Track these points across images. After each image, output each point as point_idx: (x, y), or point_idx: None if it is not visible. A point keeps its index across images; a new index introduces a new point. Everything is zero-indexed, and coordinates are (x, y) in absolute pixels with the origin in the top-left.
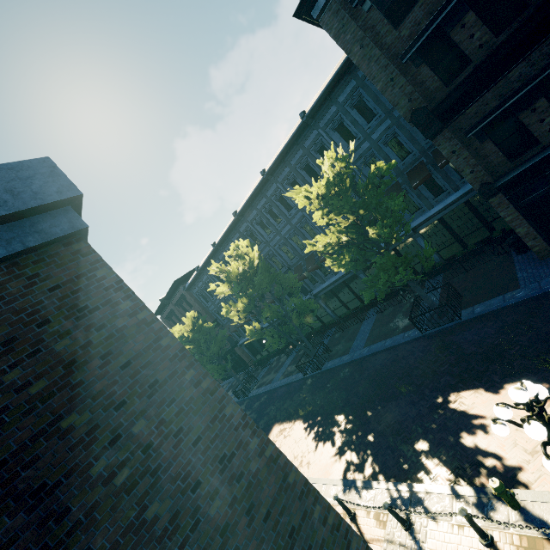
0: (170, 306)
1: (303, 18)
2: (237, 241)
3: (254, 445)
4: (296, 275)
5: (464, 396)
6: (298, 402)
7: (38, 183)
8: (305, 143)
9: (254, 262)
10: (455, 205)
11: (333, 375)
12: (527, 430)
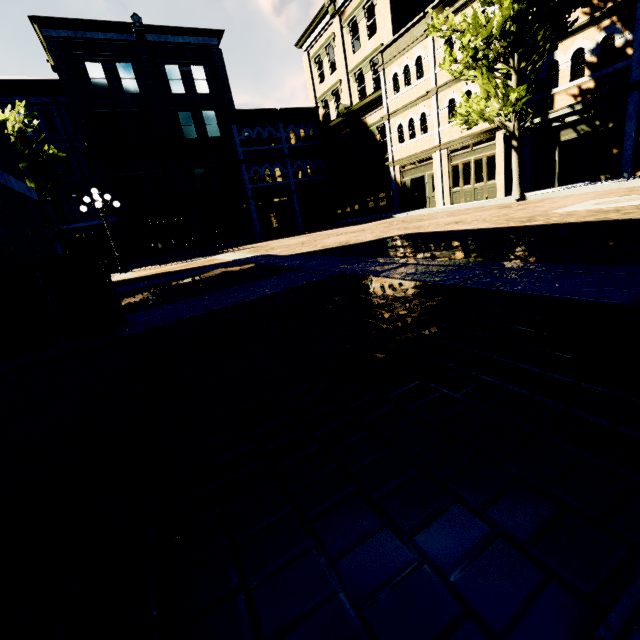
0: None
1: (34, 25)
2: None
3: None
4: None
5: None
6: None
7: None
8: None
9: None
10: (95, 229)
11: None
12: (94, 195)
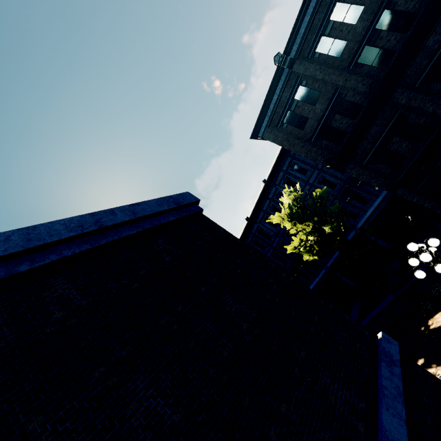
0: None
1: (255, 138)
2: None
3: (284, 275)
4: None
5: (437, 317)
6: None
7: (188, 197)
8: (269, 196)
9: None
10: (381, 206)
11: None
12: (421, 258)
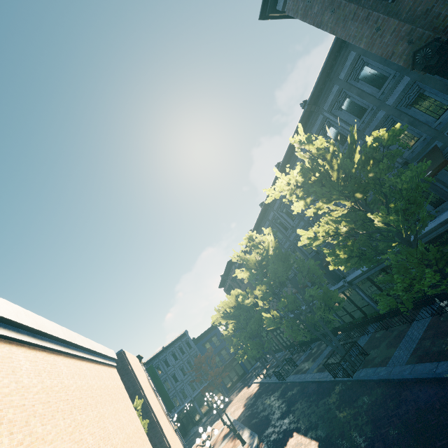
0: (228, 281)
1: (273, 16)
2: (251, 232)
3: None
4: (318, 262)
5: None
6: (321, 413)
7: None
8: (312, 130)
9: (269, 250)
10: None
11: (364, 392)
12: None
